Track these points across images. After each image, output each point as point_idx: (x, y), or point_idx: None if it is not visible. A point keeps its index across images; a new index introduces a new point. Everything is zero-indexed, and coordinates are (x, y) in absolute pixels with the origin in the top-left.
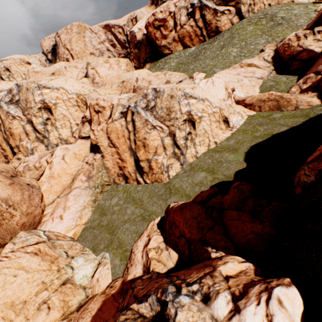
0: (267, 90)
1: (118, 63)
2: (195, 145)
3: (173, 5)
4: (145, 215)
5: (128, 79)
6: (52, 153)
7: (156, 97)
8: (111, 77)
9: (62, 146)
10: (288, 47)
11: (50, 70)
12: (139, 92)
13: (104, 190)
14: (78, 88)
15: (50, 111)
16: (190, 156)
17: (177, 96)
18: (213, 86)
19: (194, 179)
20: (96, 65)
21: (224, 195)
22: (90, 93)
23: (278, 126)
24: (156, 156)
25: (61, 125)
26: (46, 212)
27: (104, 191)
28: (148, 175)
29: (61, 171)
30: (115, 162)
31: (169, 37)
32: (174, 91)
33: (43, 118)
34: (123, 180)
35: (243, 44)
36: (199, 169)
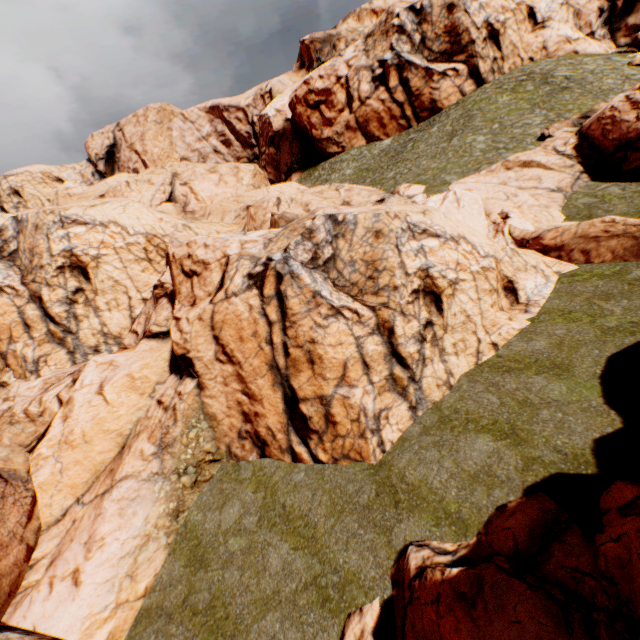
0: (583, 214)
1: (237, 173)
2: (445, 353)
3: (345, 65)
4: (327, 583)
5: (258, 201)
6: (75, 375)
7: (337, 236)
8: (222, 199)
9: (100, 358)
10: (612, 124)
11: (96, 190)
12: (291, 226)
13: (204, 477)
14: (151, 223)
15: (83, 274)
16: (434, 384)
17: (392, 231)
18: (458, 208)
19: (463, 458)
20: (191, 177)
21: (592, 535)
22: (176, 232)
23: None
24: (343, 387)
25: (107, 302)
26: (39, 551)
27: (202, 480)
28: (323, 439)
29: (91, 426)
30: (234, 400)
31: (338, 123)
32: (384, 221)
33: (67, 290)
34: (253, 450)
35: (496, 126)
36: (468, 425)
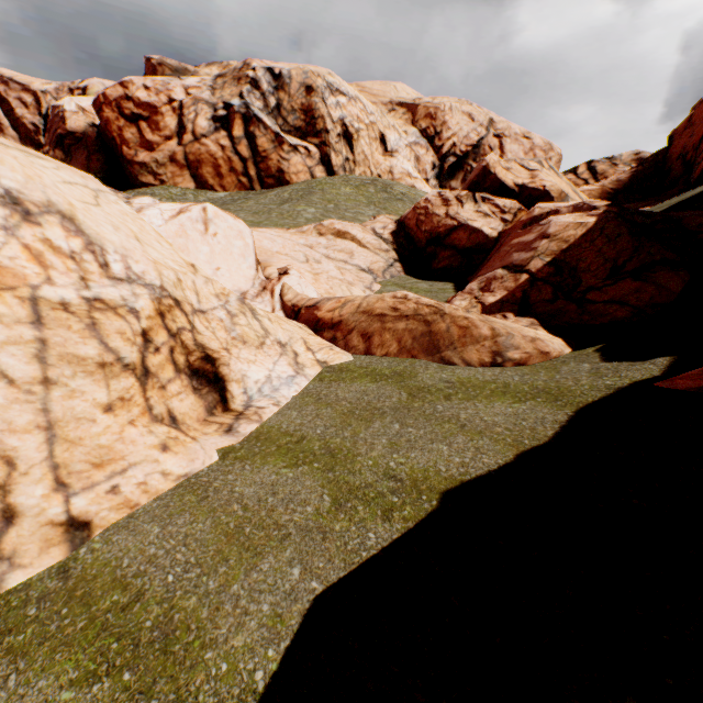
0: None
1: None
2: None
3: (183, 90)
4: None
5: None
6: None
7: None
8: None
9: None
10: (426, 215)
11: None
12: None
13: None
14: None
15: None
16: None
17: None
18: (205, 233)
19: None
20: None
21: None
22: None
23: (458, 433)
24: None
25: None
26: None
27: None
28: None
29: None
30: None
31: (162, 150)
32: None
33: None
34: None
35: (332, 206)
36: None
